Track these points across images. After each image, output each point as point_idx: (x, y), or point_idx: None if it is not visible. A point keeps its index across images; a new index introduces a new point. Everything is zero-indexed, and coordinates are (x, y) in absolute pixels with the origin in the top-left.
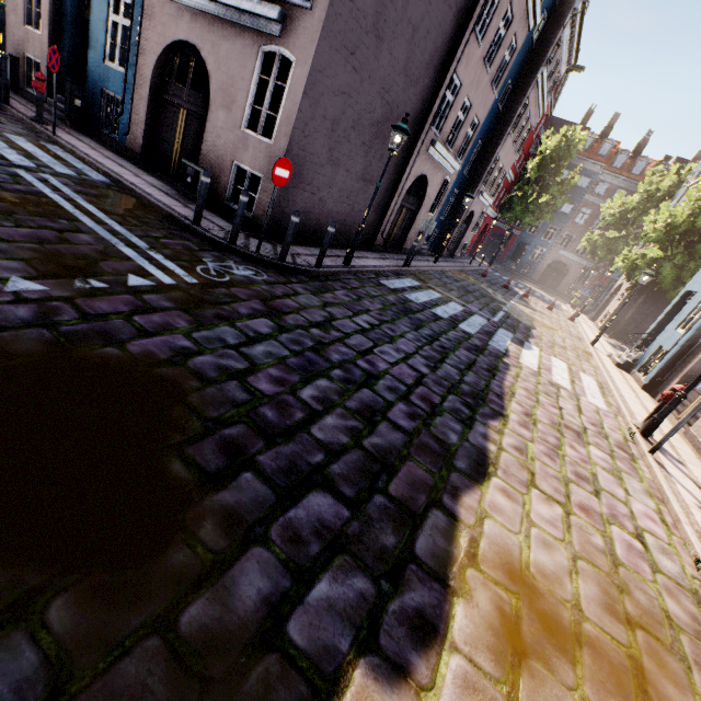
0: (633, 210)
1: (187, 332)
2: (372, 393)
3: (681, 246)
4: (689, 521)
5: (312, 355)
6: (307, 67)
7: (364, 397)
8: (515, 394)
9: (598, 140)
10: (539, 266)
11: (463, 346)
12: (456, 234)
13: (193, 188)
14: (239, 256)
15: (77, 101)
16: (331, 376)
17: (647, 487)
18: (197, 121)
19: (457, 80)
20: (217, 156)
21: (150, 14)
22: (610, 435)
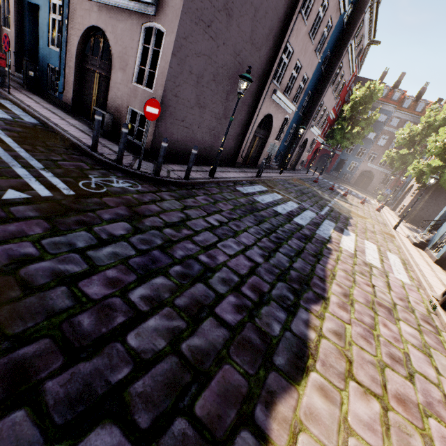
0: (418, 135)
1: (38, 239)
2: (205, 287)
3: None
4: None
5: (157, 253)
6: (173, 35)
7: (196, 291)
8: (335, 276)
9: (391, 90)
10: (354, 174)
11: (295, 236)
12: (295, 155)
13: (101, 126)
14: (123, 173)
15: (31, 72)
16: (169, 272)
17: None
18: (106, 80)
19: (290, 48)
20: (118, 103)
21: (74, 10)
22: (416, 308)
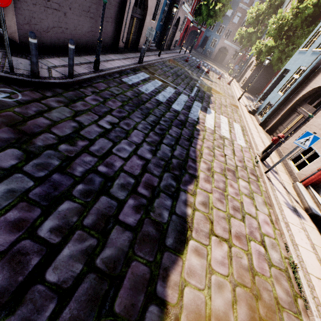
0: (262, 14)
1: None
2: (108, 198)
3: (284, 39)
4: (282, 217)
5: (57, 176)
6: None
7: (100, 206)
8: (202, 155)
9: None
10: (214, 51)
11: (174, 124)
12: (170, 34)
13: None
14: None
15: None
16: (73, 194)
17: (264, 198)
18: None
19: None
20: None
21: None
22: (248, 166)
